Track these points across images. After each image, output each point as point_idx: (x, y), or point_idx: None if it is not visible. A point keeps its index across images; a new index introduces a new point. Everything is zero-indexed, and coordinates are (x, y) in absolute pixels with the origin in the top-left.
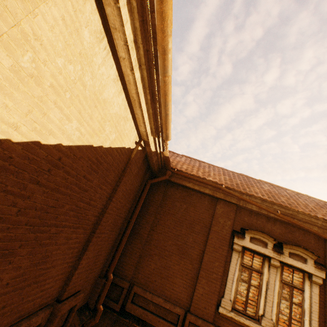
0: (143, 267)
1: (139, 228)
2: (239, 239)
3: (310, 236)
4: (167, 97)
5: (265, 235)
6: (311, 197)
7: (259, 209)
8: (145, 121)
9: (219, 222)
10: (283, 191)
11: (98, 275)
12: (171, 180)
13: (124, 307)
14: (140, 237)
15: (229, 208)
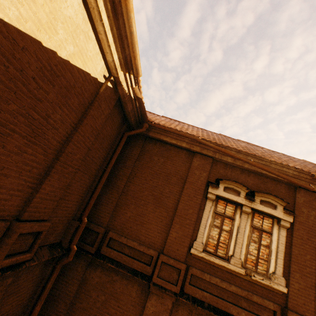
0: (119, 216)
1: (116, 179)
2: (214, 189)
3: (281, 186)
4: (127, 3)
5: (238, 184)
6: (286, 155)
7: (234, 161)
8: (111, 45)
9: (195, 173)
10: (259, 148)
11: (71, 217)
12: (149, 134)
13: (99, 250)
14: (117, 188)
15: (205, 161)
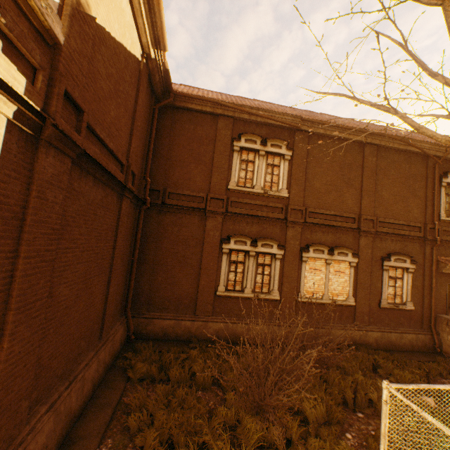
0: (171, 177)
1: (158, 150)
2: (237, 143)
3: (285, 132)
4: (160, 6)
5: (255, 136)
6: (292, 108)
7: (250, 117)
8: (147, 31)
9: (222, 133)
10: (270, 105)
11: (139, 177)
12: (176, 105)
13: (164, 203)
14: (162, 156)
15: (228, 122)
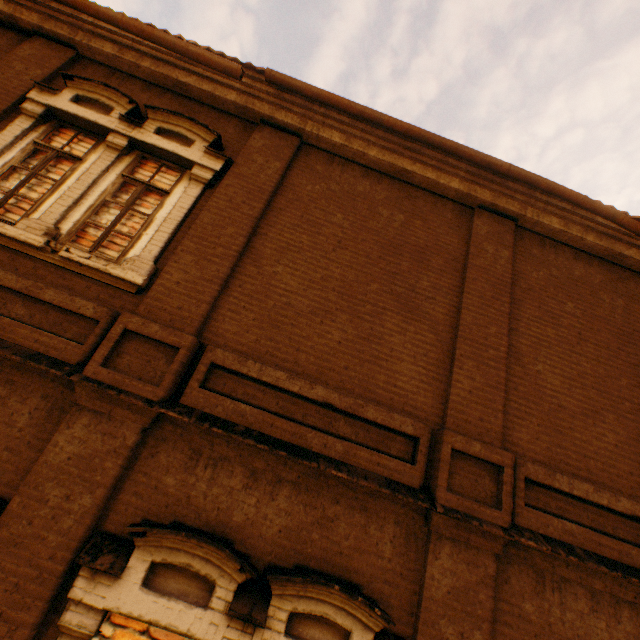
0: None
1: None
2: (45, 95)
3: (231, 123)
4: None
5: (114, 94)
6: None
7: (121, 53)
8: None
9: (12, 67)
10: None
11: None
12: None
13: None
14: None
15: (54, 54)
